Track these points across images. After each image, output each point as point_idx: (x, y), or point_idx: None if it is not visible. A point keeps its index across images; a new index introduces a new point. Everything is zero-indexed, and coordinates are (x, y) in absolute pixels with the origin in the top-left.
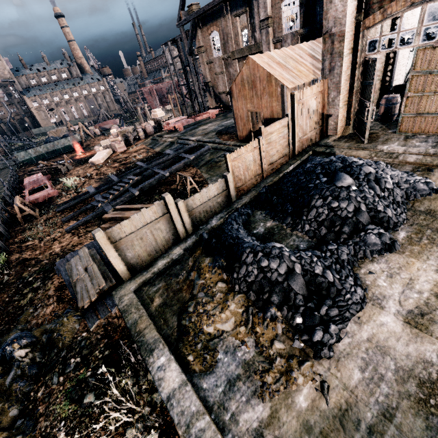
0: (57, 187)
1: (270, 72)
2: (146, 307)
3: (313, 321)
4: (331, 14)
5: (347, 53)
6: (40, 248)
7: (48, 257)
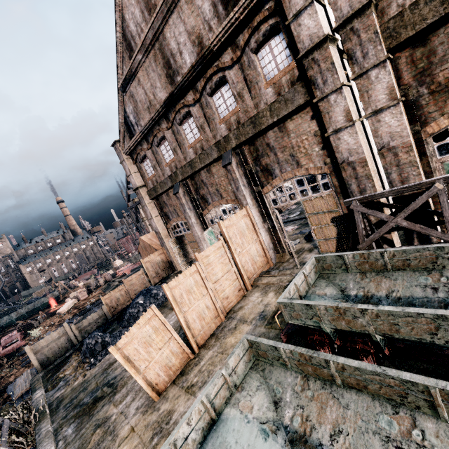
0: (26, 339)
1: (149, 243)
2: (43, 379)
3: (95, 358)
4: (153, 226)
5: (166, 237)
6: (0, 383)
7: (5, 386)
